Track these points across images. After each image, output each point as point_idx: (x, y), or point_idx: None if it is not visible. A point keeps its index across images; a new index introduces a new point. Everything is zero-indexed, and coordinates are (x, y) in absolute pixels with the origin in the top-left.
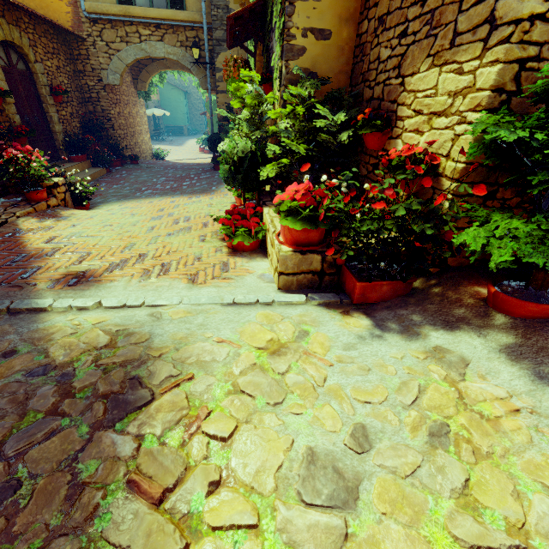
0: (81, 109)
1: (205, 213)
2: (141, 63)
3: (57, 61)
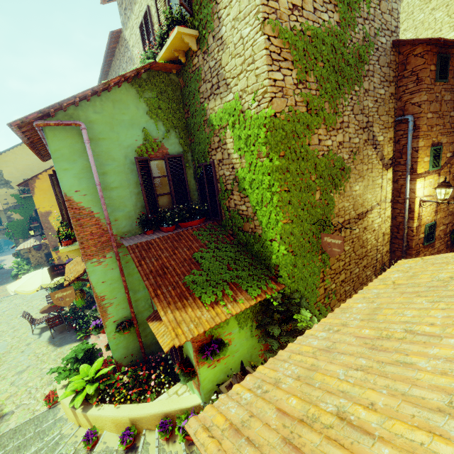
0: None
1: None
2: None
3: None
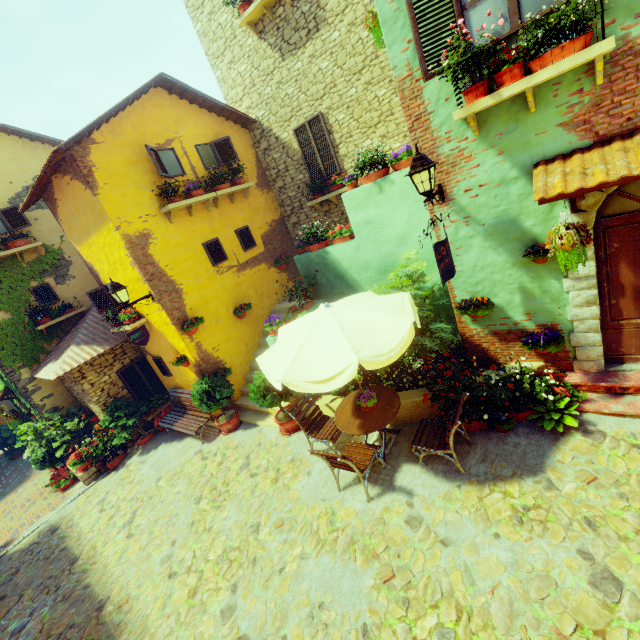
0: None
1: (36, 490)
2: None
3: None
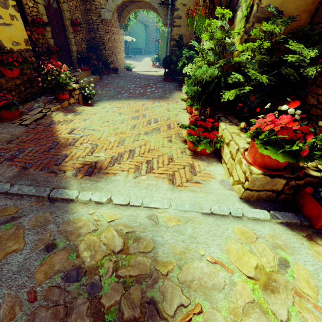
0: (87, 36)
1: (166, 116)
2: (124, 5)
3: (76, 2)
